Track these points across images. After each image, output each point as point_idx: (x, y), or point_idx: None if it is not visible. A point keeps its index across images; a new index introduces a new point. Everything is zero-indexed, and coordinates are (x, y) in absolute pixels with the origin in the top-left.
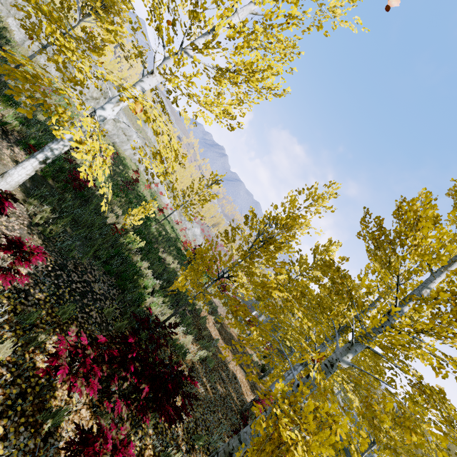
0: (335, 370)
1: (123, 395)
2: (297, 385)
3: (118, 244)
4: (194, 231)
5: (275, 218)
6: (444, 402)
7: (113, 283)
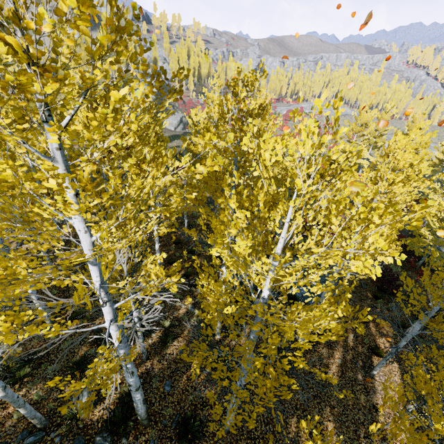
0: None
1: None
2: None
3: None
4: None
5: None
6: None
7: None
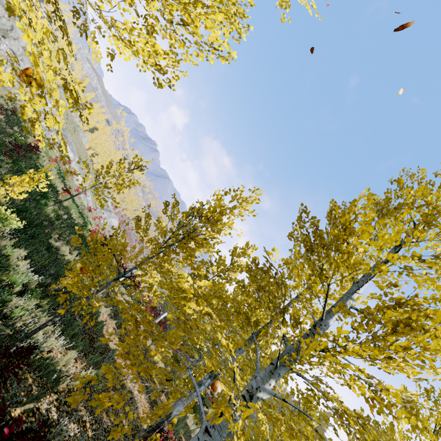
0: (255, 402)
1: None
2: (205, 430)
3: None
4: (111, 222)
5: (201, 210)
6: None
7: None
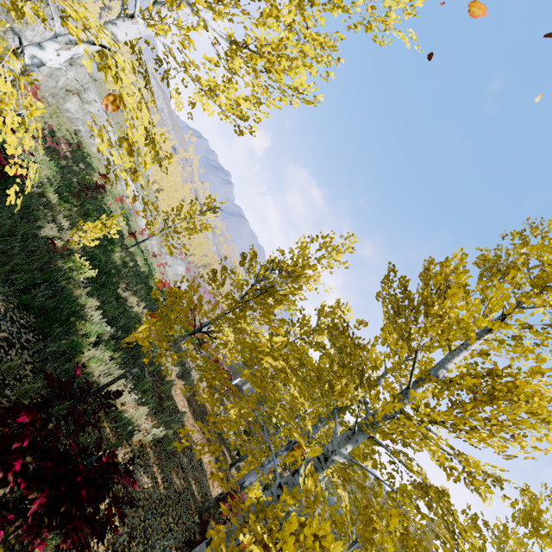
0: (330, 465)
1: (4, 504)
2: (278, 486)
3: (53, 268)
4: (177, 270)
5: (281, 263)
6: (454, 513)
7: (31, 324)
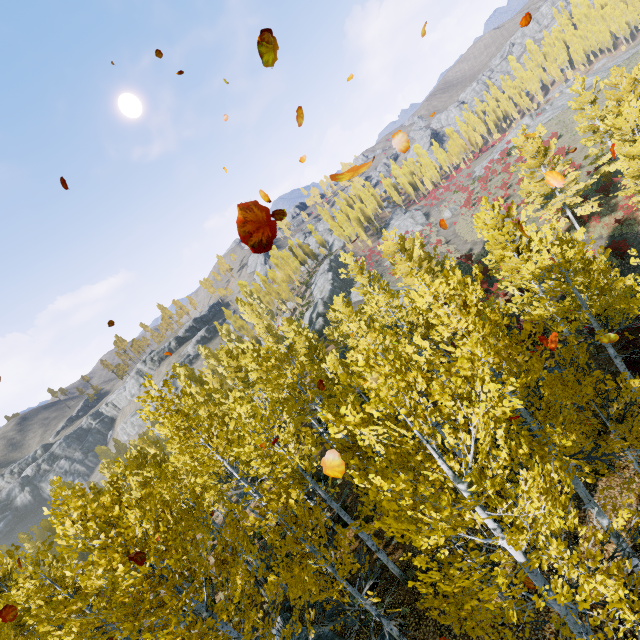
0: None
1: None
2: None
3: None
4: None
5: None
6: None
7: None
